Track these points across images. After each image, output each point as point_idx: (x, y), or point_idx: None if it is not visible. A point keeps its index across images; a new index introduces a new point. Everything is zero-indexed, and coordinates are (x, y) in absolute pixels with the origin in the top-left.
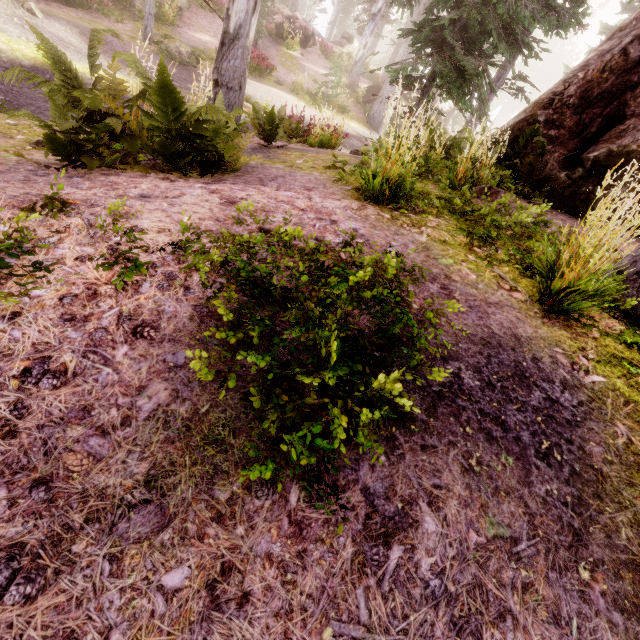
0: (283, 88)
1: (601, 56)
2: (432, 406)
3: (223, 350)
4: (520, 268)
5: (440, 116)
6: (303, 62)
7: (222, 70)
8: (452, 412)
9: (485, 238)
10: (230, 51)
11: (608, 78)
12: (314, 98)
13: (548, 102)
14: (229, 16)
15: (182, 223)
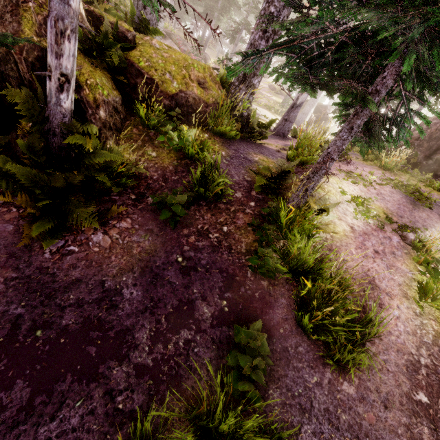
0: (262, 107)
1: (434, 125)
2: (436, 206)
3: (404, 195)
4: (435, 187)
5: (327, 120)
6: (260, 90)
7: (290, 116)
8: (439, 207)
9: (421, 181)
10: (295, 110)
11: (437, 132)
12: (276, 112)
13: (417, 138)
14: (298, 99)
15: (381, 175)
